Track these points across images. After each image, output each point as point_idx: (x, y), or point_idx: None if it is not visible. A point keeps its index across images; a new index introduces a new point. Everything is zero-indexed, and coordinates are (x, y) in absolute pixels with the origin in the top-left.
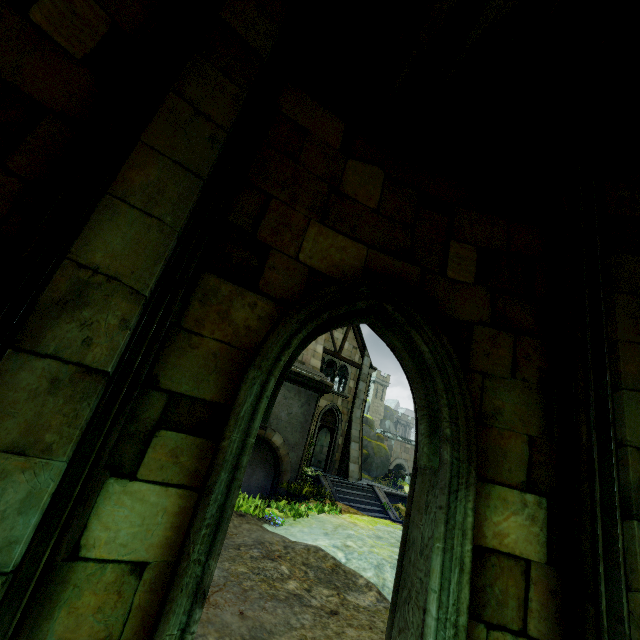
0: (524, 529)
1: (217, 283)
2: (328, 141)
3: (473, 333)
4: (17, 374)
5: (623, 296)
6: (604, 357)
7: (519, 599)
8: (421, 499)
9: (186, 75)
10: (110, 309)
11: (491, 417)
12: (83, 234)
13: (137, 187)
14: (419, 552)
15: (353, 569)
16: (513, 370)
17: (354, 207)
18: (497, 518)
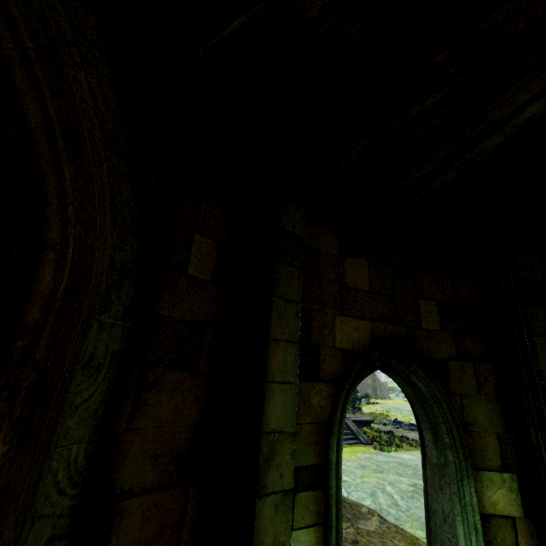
0: (507, 497)
1: (299, 385)
2: (331, 252)
3: (448, 367)
4: (263, 510)
5: (540, 338)
6: (535, 379)
7: (513, 543)
8: (435, 482)
9: (276, 280)
10: (284, 451)
11: (471, 425)
12: (264, 414)
13: (276, 369)
14: (443, 519)
15: (355, 500)
16: (478, 389)
17: (356, 294)
18: (489, 493)
